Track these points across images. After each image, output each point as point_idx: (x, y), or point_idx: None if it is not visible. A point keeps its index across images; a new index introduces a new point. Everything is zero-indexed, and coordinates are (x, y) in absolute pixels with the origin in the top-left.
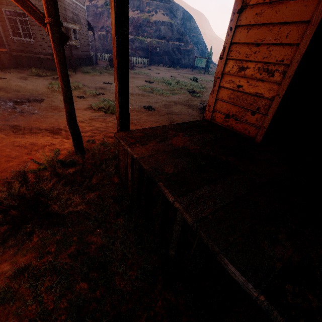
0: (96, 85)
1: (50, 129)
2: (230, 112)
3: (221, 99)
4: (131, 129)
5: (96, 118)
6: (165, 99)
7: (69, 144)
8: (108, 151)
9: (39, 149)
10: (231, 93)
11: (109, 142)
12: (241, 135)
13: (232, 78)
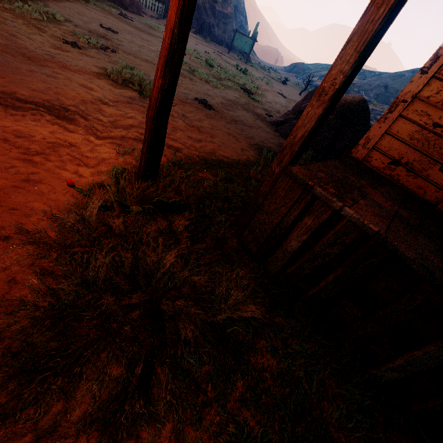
0: (89, 25)
1: (44, 105)
2: (403, 159)
3: (394, 135)
4: (198, 138)
5: (129, 103)
6: (219, 94)
7: (108, 150)
8: (187, 178)
9: (49, 153)
10: (417, 131)
11: (186, 161)
12: (412, 195)
13: (428, 109)
